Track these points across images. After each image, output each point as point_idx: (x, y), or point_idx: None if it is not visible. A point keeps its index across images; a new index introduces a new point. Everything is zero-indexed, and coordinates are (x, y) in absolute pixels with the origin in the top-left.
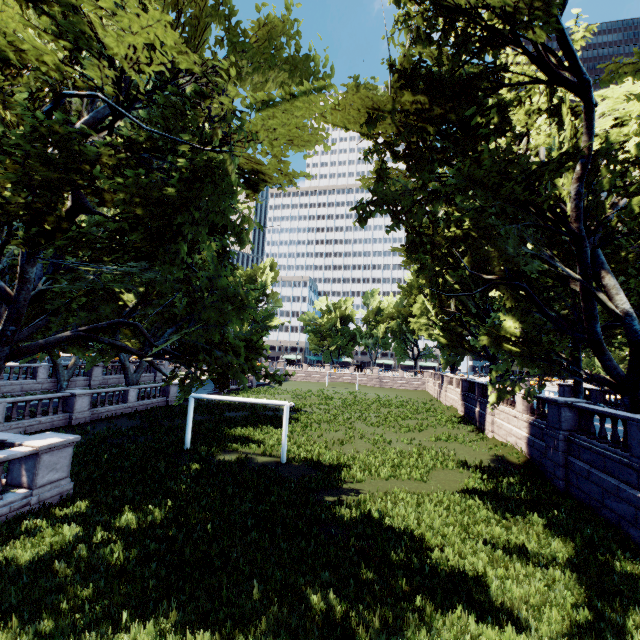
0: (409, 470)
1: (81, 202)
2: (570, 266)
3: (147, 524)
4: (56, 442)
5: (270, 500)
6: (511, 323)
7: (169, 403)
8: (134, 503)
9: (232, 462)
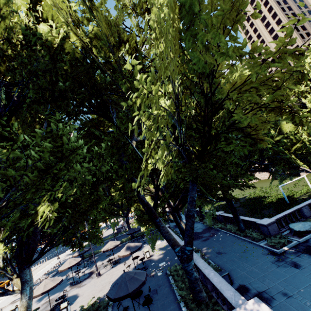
0: None
1: None
2: None
3: None
4: None
5: None
6: None
7: None
8: None
9: None
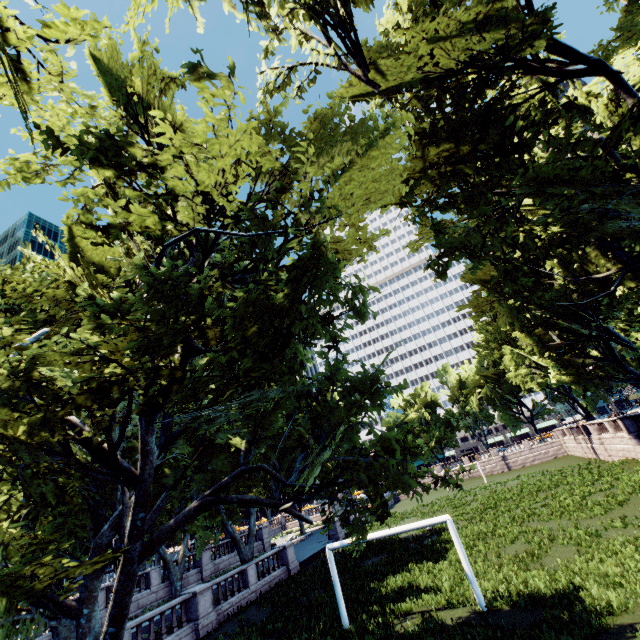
0: None
1: (189, 346)
2: None
3: None
4: None
5: None
6: None
7: (291, 572)
8: None
9: (418, 632)
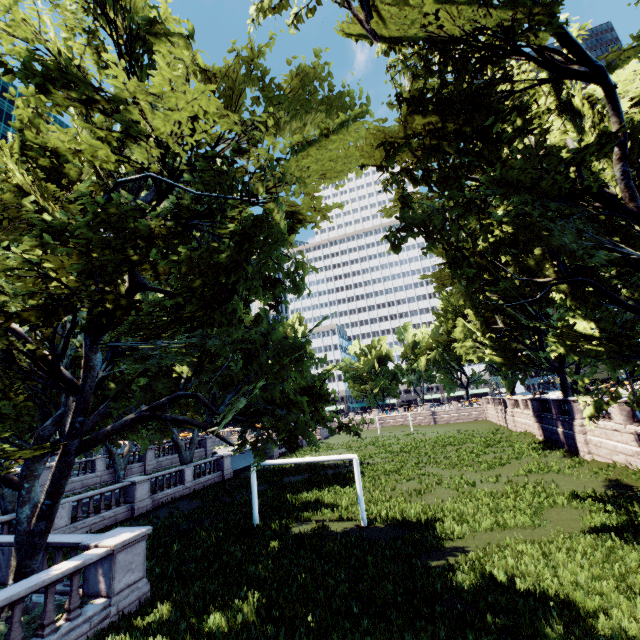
0: (512, 514)
1: (137, 281)
2: (634, 250)
3: (238, 625)
4: (129, 537)
5: (368, 575)
6: (583, 323)
7: (225, 477)
8: (219, 600)
9: (309, 534)
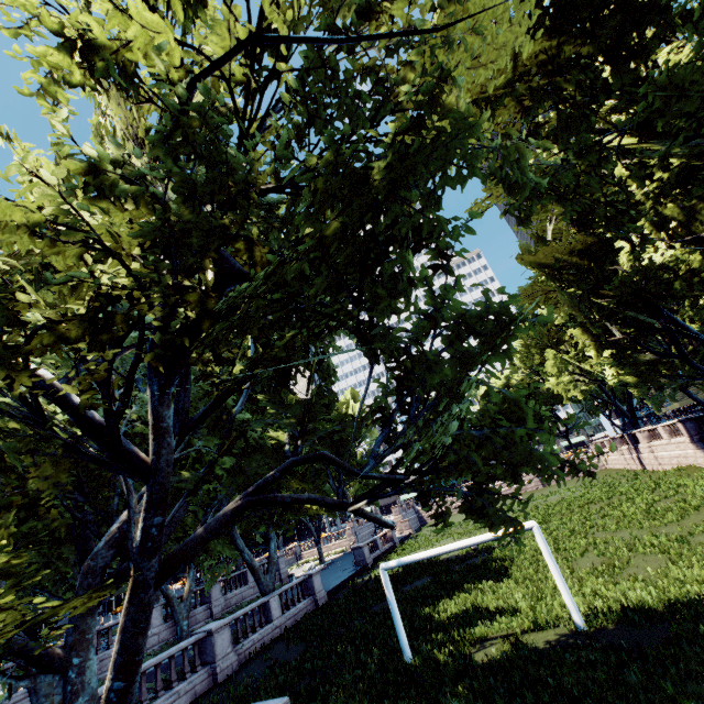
0: None
1: (226, 267)
2: None
3: None
4: None
5: None
6: None
7: (318, 603)
8: None
9: (506, 660)
